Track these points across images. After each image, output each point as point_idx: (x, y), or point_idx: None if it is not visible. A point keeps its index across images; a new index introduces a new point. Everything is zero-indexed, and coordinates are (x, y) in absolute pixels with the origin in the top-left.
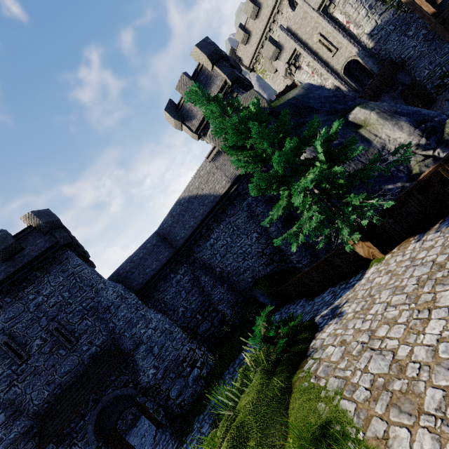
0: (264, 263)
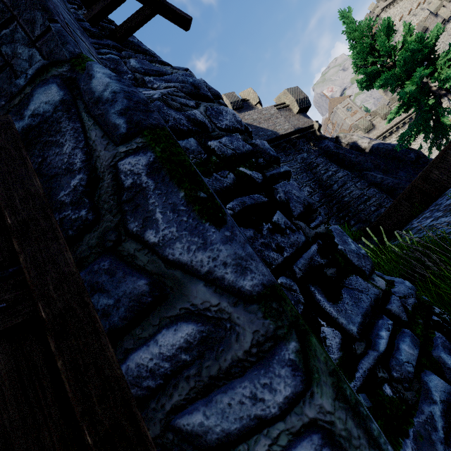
0: None
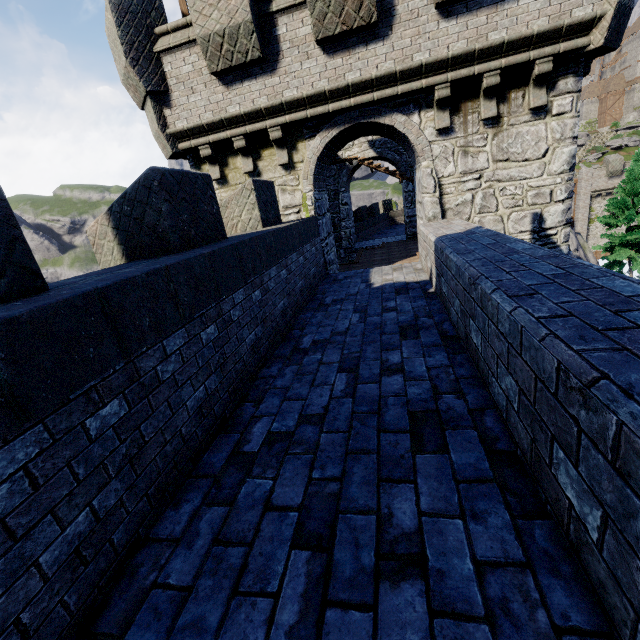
0: None
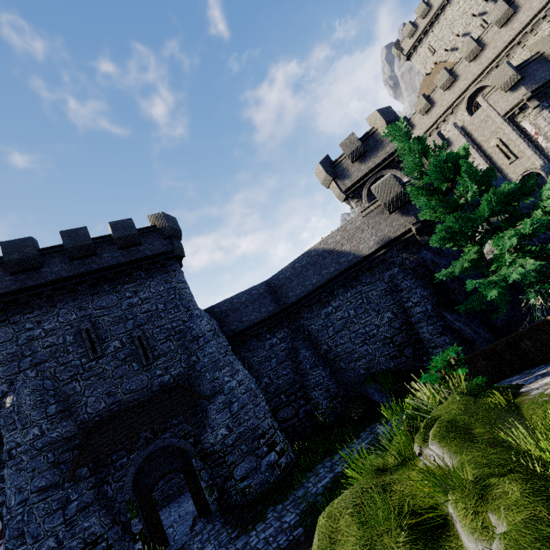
0: (388, 354)
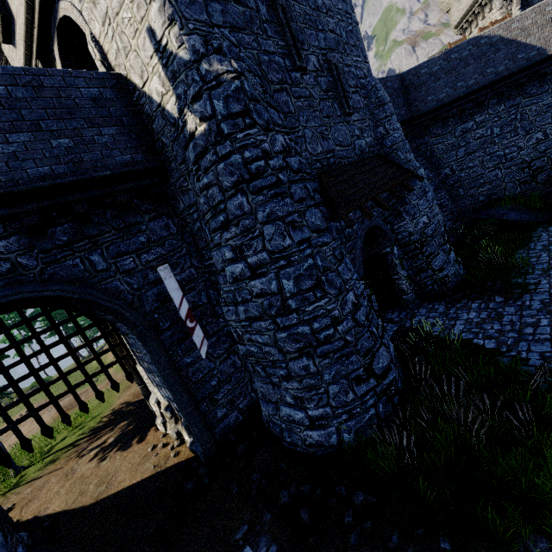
0: (519, 179)
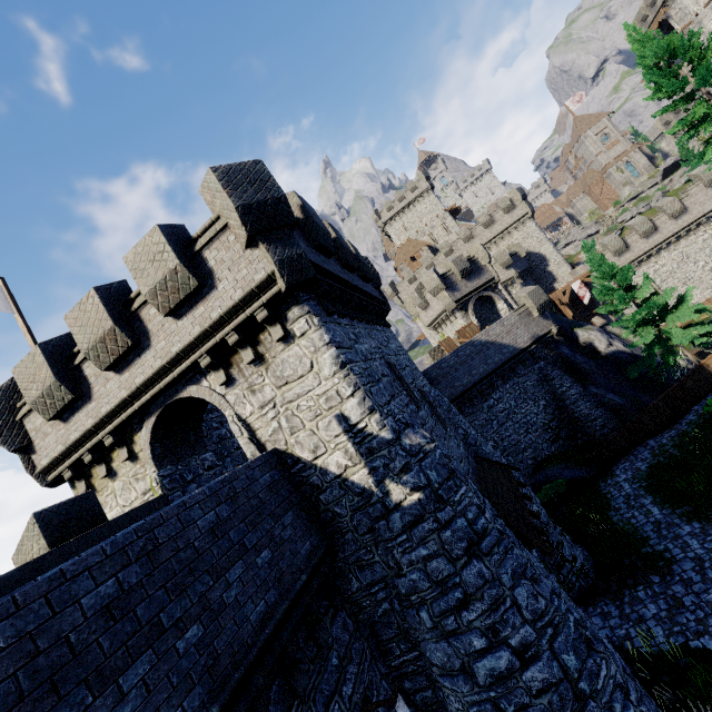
0: (549, 439)
